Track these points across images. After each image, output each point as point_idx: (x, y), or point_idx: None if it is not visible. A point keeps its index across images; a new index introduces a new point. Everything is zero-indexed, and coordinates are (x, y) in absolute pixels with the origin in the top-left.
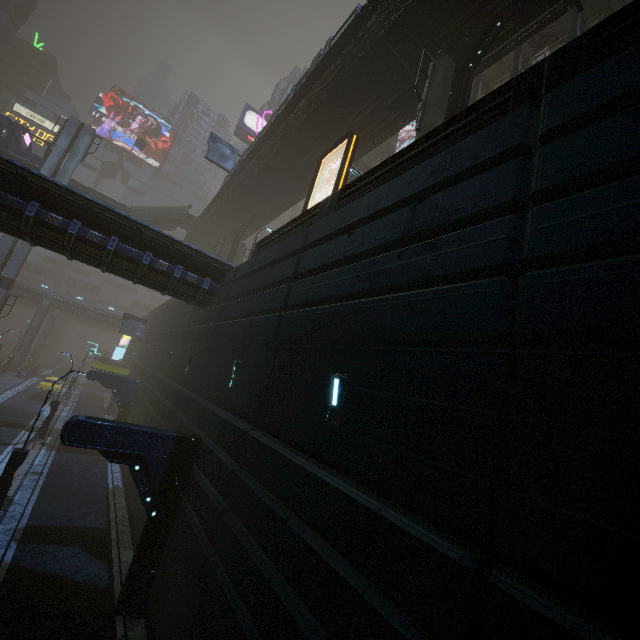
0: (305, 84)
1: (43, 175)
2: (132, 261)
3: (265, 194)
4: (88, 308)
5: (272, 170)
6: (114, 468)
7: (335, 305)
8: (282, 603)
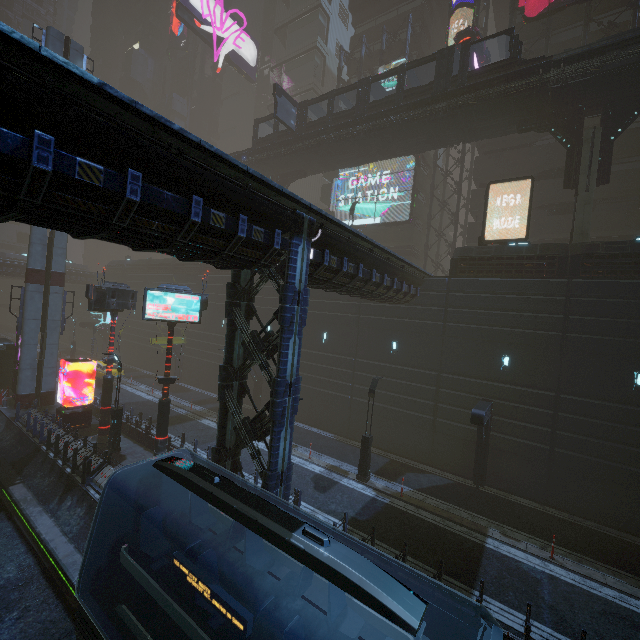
0: (451, 92)
1: (387, 249)
2: (394, 291)
3: (332, 158)
4: None
5: (361, 144)
6: (302, 425)
7: (628, 341)
8: (638, 452)
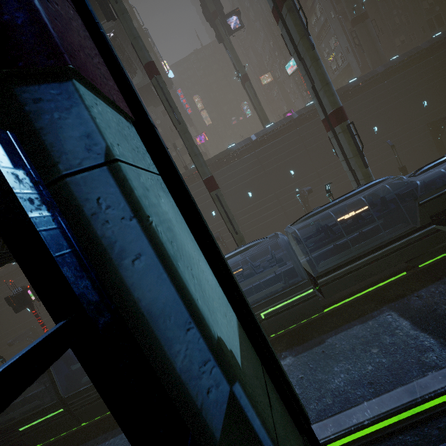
0: None
1: None
2: None
3: None
4: None
5: None
6: None
7: None
8: None
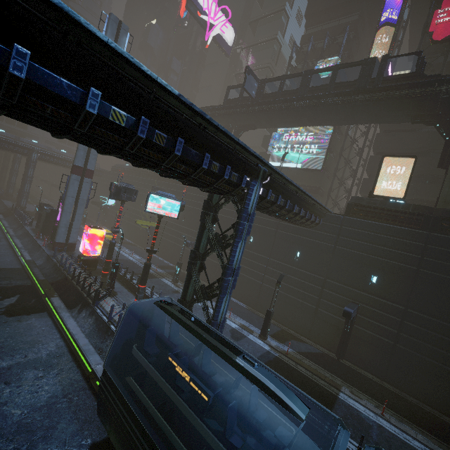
0: (369, 89)
1: (307, 193)
2: (305, 219)
3: (276, 120)
4: (69, 160)
5: (298, 114)
6: None
7: None
8: None
